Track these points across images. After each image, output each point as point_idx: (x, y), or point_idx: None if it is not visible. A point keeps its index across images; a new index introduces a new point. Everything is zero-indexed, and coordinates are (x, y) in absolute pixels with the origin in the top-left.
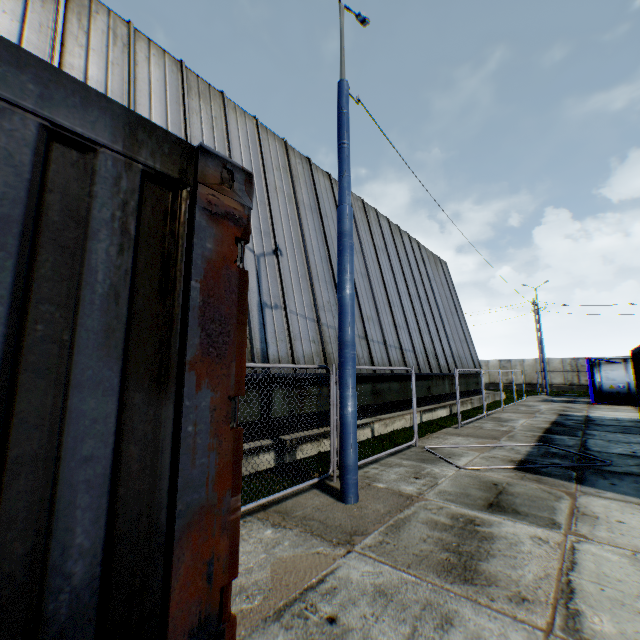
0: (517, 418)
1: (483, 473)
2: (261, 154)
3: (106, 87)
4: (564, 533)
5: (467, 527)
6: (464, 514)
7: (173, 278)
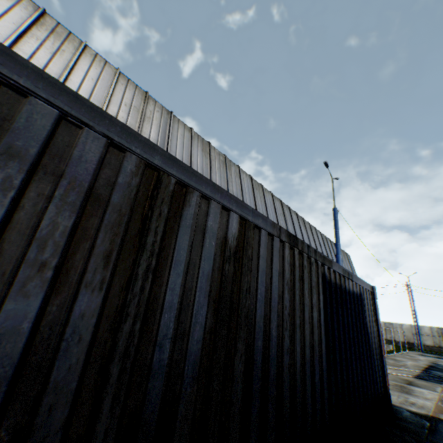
0: (406, 360)
1: (399, 376)
2: (275, 209)
3: (237, 195)
4: (439, 393)
5: (401, 386)
6: (398, 383)
7: (372, 306)
